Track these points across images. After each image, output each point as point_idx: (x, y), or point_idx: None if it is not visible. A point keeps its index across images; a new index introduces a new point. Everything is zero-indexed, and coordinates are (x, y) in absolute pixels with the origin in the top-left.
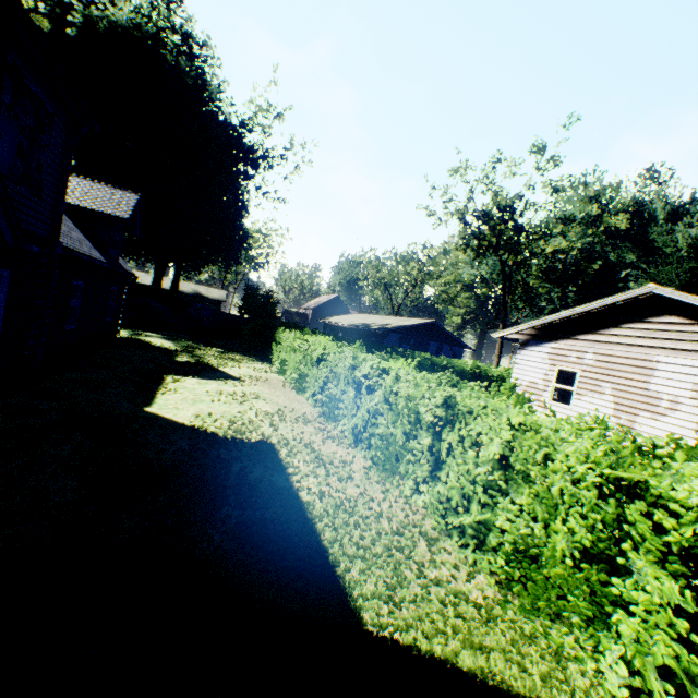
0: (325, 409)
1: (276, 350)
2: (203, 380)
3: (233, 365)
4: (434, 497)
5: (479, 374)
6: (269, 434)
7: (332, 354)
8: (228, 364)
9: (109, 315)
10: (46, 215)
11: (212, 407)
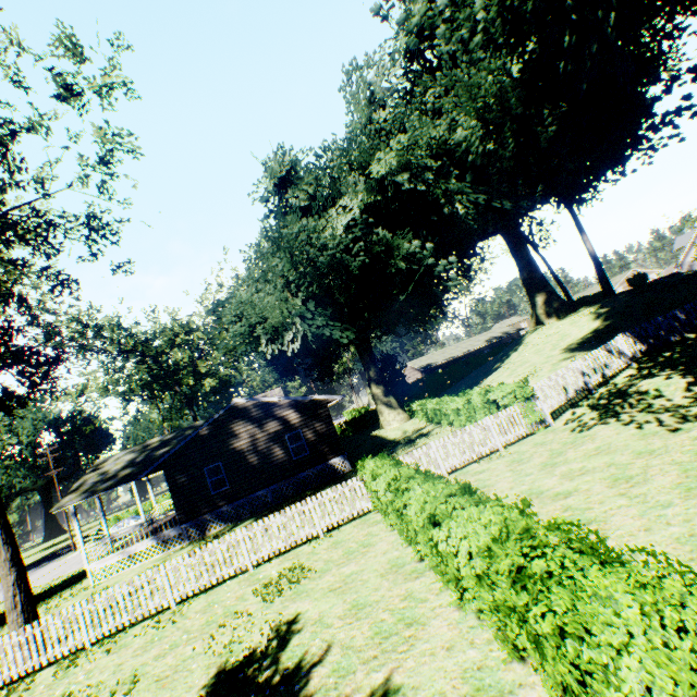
0: None
1: None
2: None
3: None
4: None
5: None
6: None
7: None
8: None
9: None
10: None
11: None
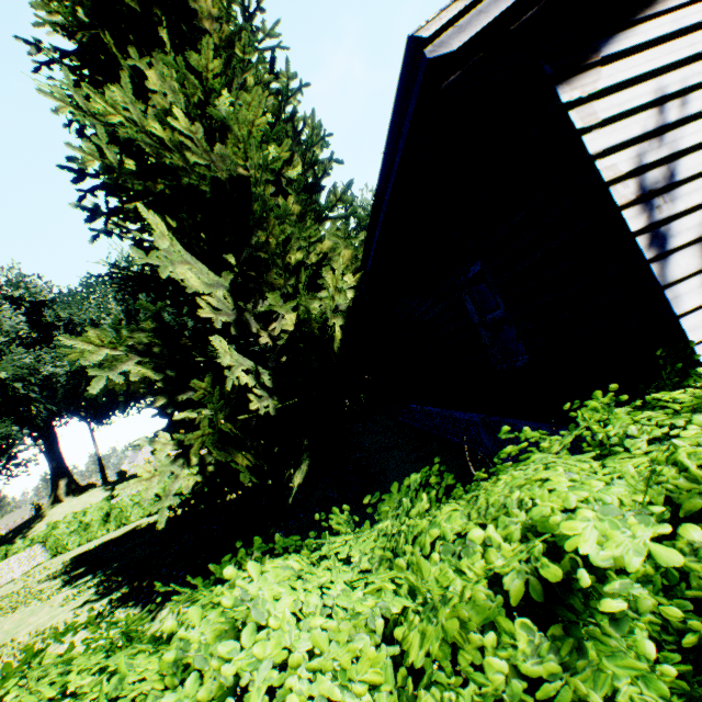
0: None
1: None
2: None
3: None
4: None
5: None
6: None
7: None
8: None
9: None
10: None
11: None
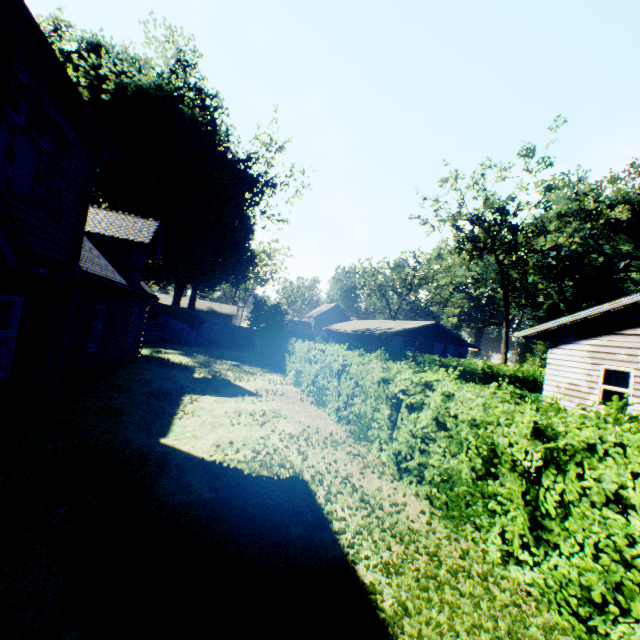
0: (352, 427)
1: (289, 361)
2: (220, 397)
3: (249, 379)
4: (556, 581)
5: (491, 374)
6: (299, 467)
7: (354, 366)
8: (244, 378)
9: (131, 335)
10: (65, 240)
11: (232, 432)
